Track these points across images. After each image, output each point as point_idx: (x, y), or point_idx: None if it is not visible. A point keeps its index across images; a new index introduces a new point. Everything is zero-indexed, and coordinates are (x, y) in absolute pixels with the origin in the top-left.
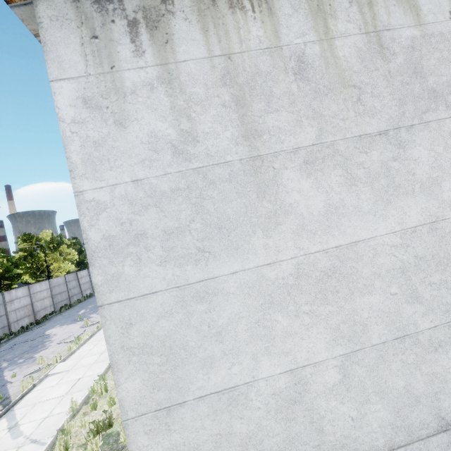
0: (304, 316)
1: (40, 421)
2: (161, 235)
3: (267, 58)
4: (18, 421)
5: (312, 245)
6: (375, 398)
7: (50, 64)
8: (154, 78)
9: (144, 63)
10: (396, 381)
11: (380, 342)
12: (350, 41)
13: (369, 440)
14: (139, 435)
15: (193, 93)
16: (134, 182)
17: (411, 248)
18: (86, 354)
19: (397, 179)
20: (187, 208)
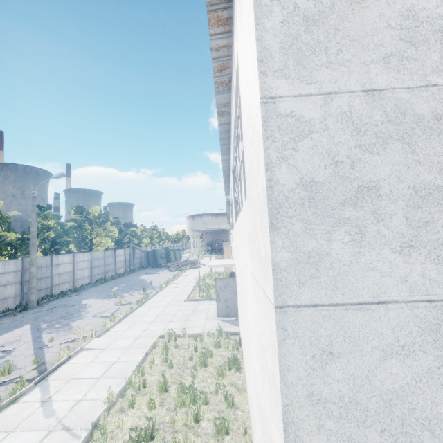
0: None
1: (73, 403)
2: (406, 196)
3: None
4: (51, 396)
5: None
6: None
7: None
8: None
9: None
10: None
11: None
12: None
13: None
14: None
15: None
16: (367, 92)
17: None
18: (120, 335)
19: None
20: None
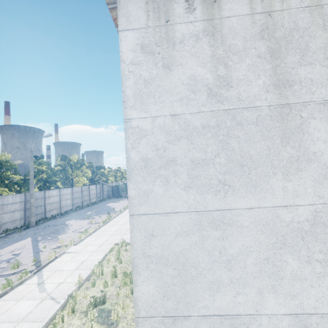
0: (316, 264)
1: (57, 284)
2: (188, 164)
3: (306, 16)
4: (44, 280)
5: None
6: None
7: (120, 18)
8: (200, 31)
9: (193, 18)
10: None
11: None
12: None
13: None
14: None
15: (232, 44)
16: (172, 116)
17: None
18: (90, 244)
19: None
20: (214, 143)
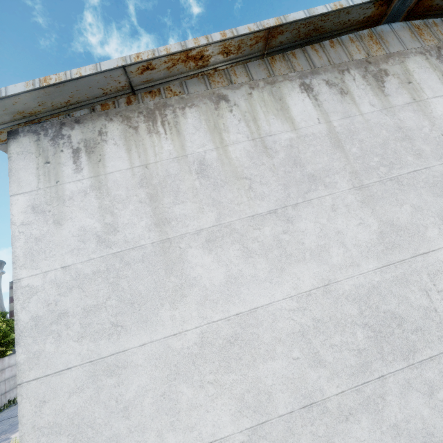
0: (209, 386)
1: None
2: (80, 313)
3: (175, 164)
4: None
5: (215, 314)
6: None
7: (12, 184)
8: (88, 187)
9: (81, 176)
10: None
11: (287, 412)
12: (240, 146)
13: None
14: None
15: (117, 195)
16: (64, 268)
17: (309, 311)
18: None
19: (288, 249)
20: (105, 287)
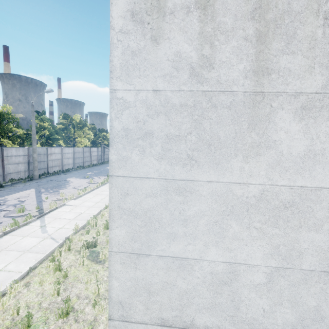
0: (254, 230)
1: (57, 228)
2: (163, 138)
3: None
4: (46, 224)
5: (281, 179)
6: (288, 304)
7: None
8: (192, 2)
9: None
10: (310, 300)
11: (308, 269)
12: None
13: (271, 328)
14: (117, 263)
15: (222, 22)
16: (154, 91)
17: None
18: (88, 200)
19: None
20: (189, 122)
